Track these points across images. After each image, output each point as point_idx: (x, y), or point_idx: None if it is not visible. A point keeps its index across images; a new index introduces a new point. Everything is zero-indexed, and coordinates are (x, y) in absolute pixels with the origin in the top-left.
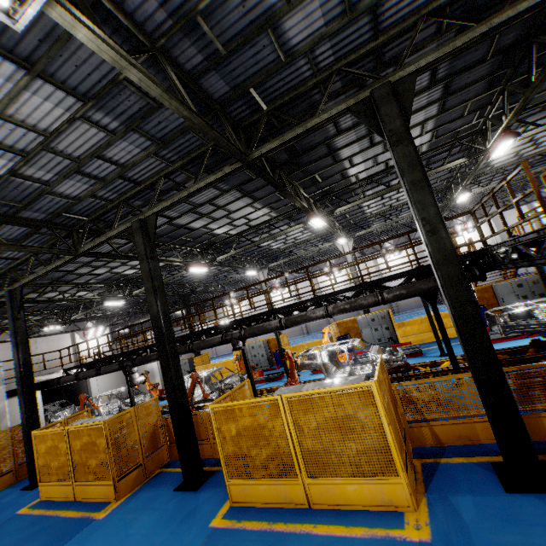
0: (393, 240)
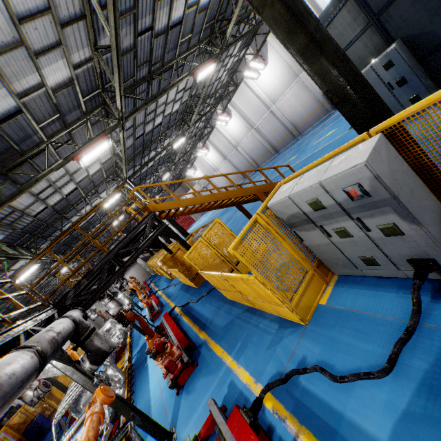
0: (251, 46)
